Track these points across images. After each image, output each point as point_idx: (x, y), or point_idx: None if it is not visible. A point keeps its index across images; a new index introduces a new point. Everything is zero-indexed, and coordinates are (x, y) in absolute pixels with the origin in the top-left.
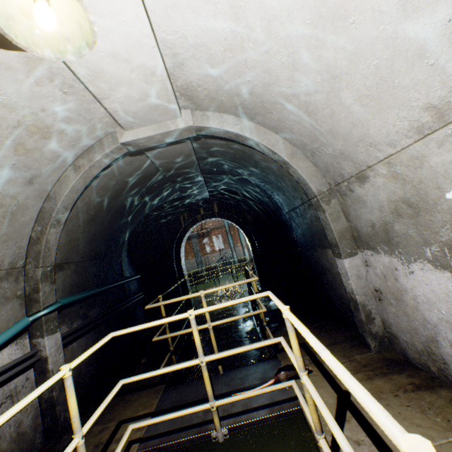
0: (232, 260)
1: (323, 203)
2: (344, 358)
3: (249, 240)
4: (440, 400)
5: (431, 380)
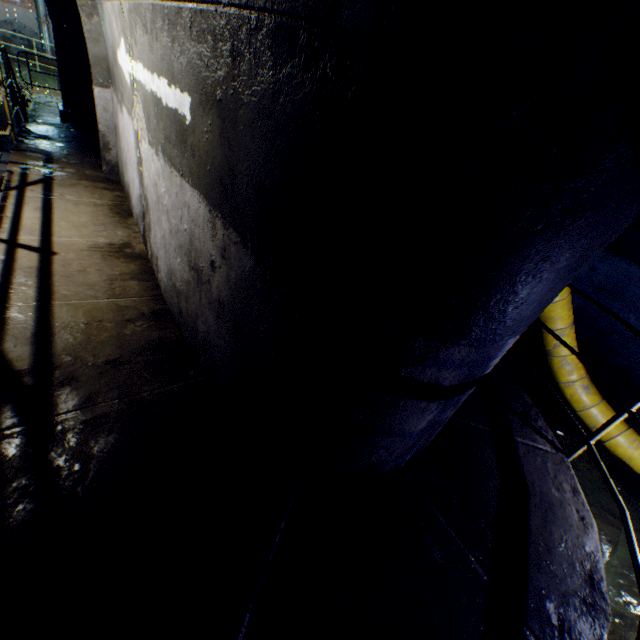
0: (40, 42)
1: (84, 13)
2: (77, 170)
3: (53, 16)
4: (110, 194)
5: (120, 190)
